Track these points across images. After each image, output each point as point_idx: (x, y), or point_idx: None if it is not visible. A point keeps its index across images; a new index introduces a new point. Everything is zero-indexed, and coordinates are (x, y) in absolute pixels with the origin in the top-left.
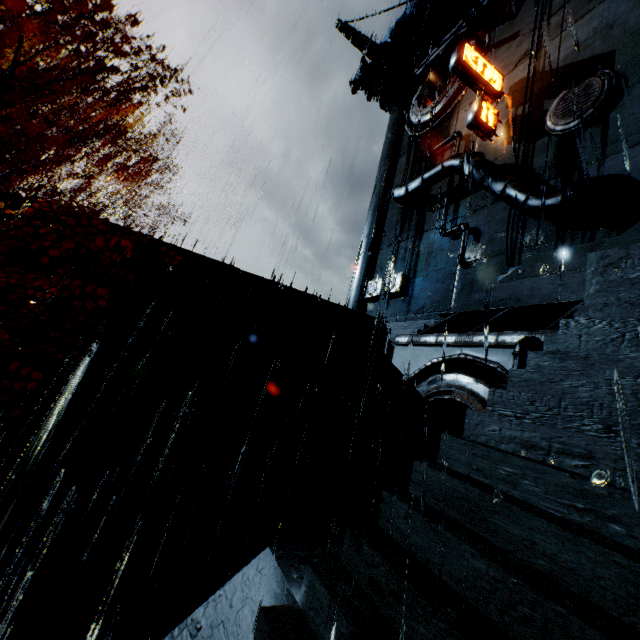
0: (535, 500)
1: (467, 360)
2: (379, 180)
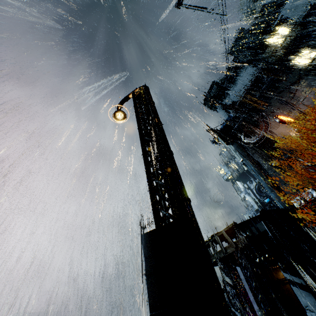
0: None
1: None
2: (250, 165)
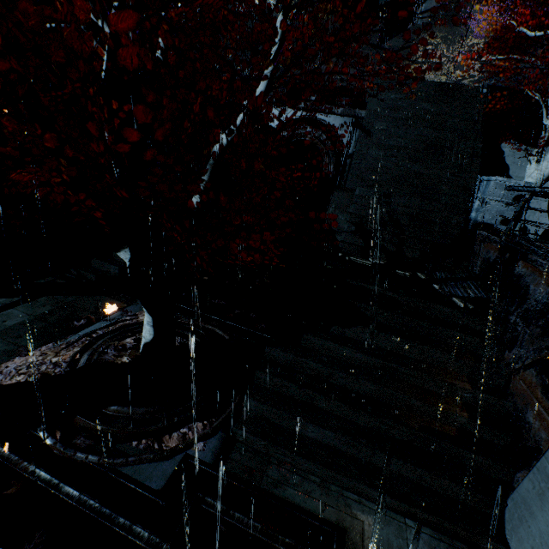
0: (389, 167)
1: (313, 119)
2: None
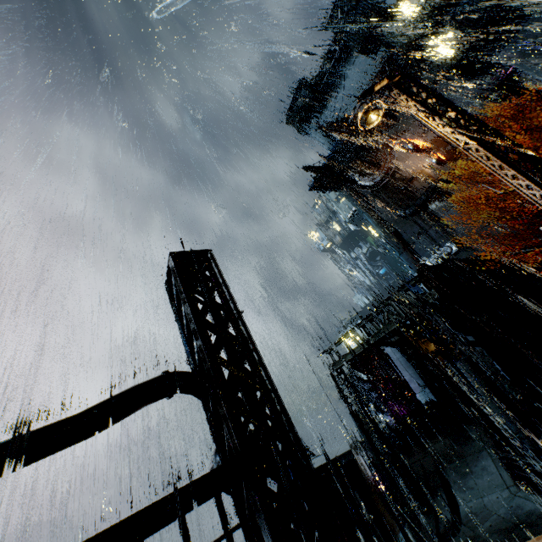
0: None
1: None
2: (370, 219)
